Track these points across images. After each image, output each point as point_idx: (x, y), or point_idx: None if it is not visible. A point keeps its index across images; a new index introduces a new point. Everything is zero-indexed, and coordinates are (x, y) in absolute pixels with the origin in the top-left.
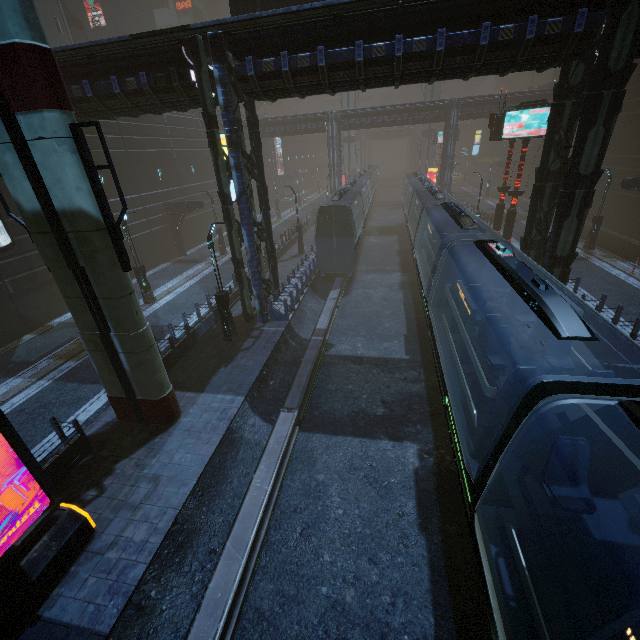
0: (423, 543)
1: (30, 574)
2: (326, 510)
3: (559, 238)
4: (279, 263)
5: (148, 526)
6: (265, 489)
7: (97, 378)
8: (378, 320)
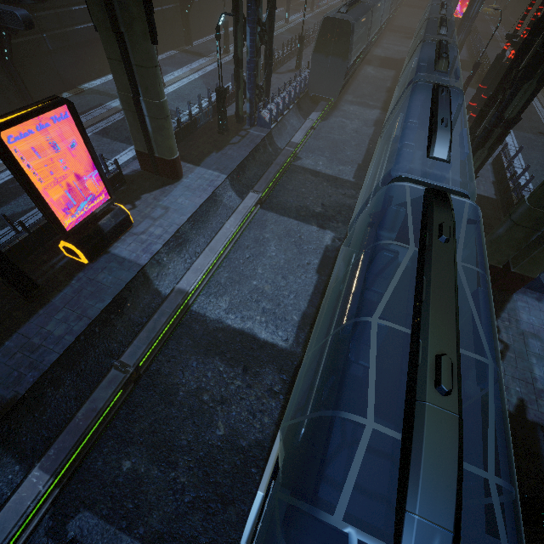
0: (315, 278)
1: (103, 230)
2: (265, 251)
3: (513, 100)
4: (275, 74)
5: (162, 229)
6: (231, 230)
7: (124, 139)
8: (343, 147)
